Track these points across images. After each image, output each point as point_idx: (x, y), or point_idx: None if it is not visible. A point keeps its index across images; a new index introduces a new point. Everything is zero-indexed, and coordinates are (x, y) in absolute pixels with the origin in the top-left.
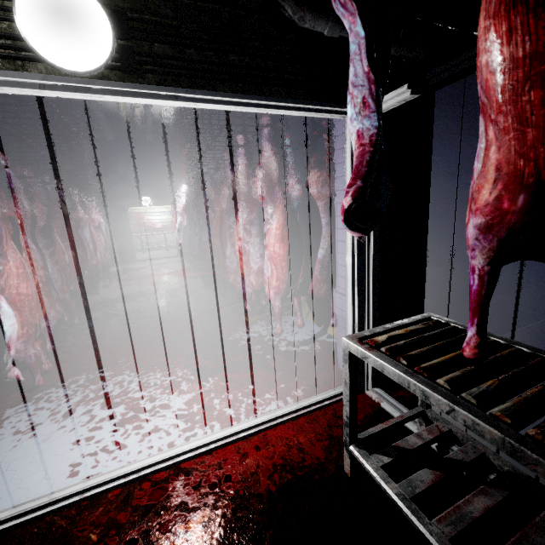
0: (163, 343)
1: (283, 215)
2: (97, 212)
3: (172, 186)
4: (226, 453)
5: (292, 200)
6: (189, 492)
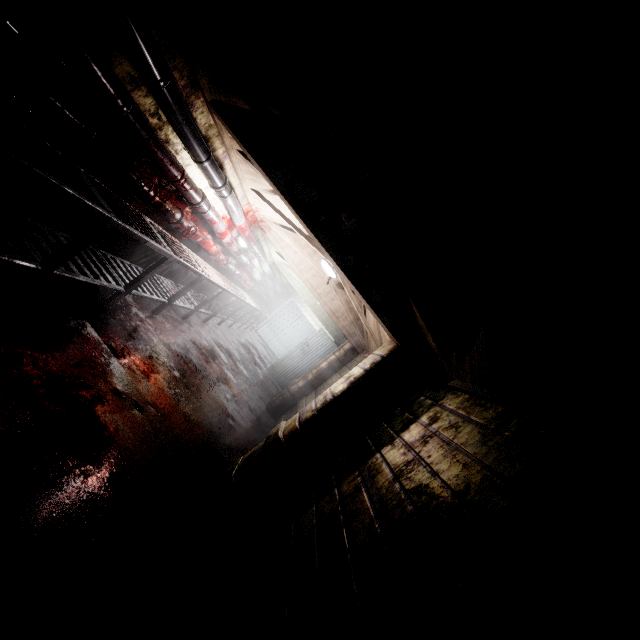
0: None
1: None
2: None
3: None
4: None
5: None
6: None
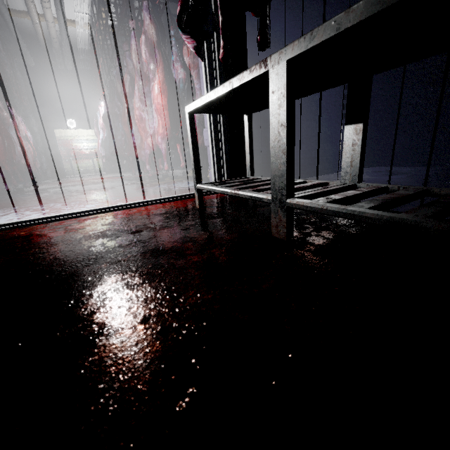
0: (84, 195)
1: (164, 74)
2: (23, 126)
3: (94, 112)
4: (121, 211)
5: (179, 82)
6: (92, 220)
